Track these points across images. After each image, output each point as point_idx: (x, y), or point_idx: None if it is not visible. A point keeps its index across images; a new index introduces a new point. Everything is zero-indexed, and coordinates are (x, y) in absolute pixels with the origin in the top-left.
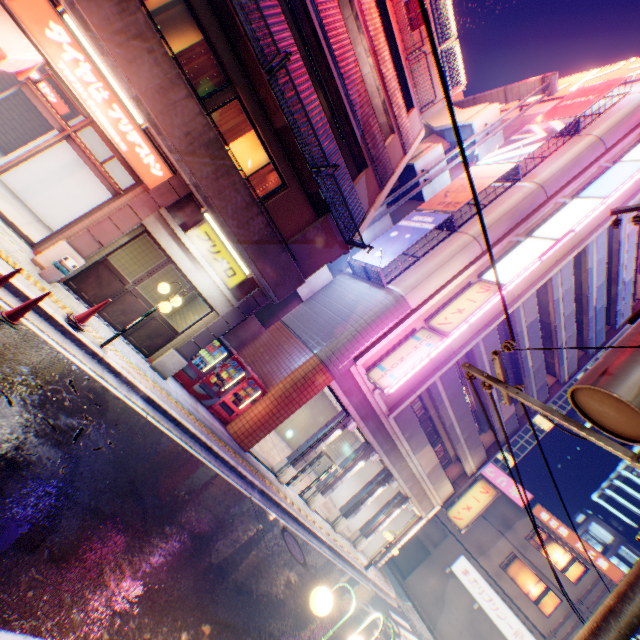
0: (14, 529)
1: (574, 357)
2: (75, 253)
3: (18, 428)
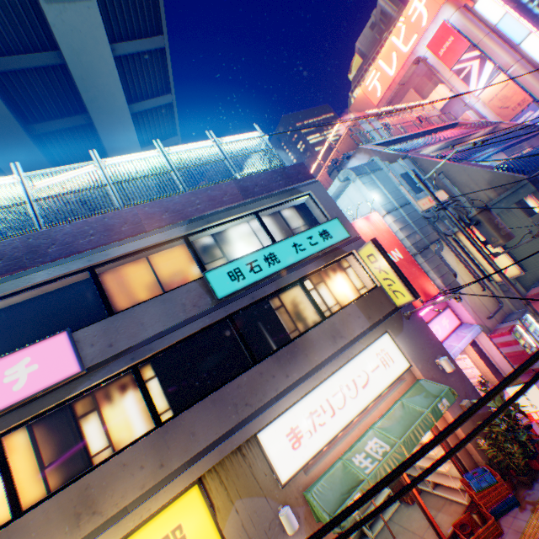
0: None
1: None
2: None
3: None
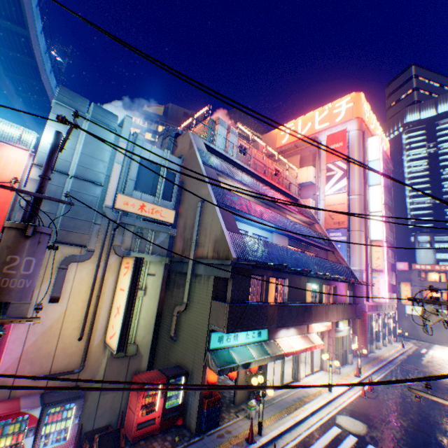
0: (445, 409)
1: (389, 213)
2: (333, 361)
3: (416, 400)
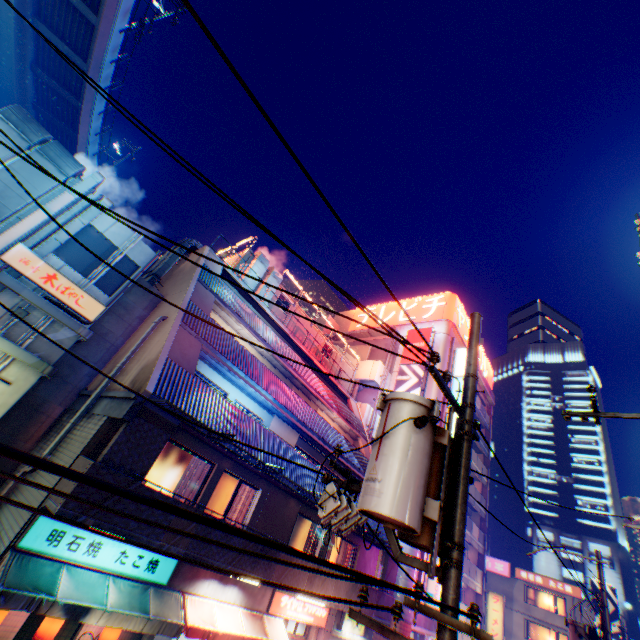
0: None
1: (483, 465)
2: None
3: None
